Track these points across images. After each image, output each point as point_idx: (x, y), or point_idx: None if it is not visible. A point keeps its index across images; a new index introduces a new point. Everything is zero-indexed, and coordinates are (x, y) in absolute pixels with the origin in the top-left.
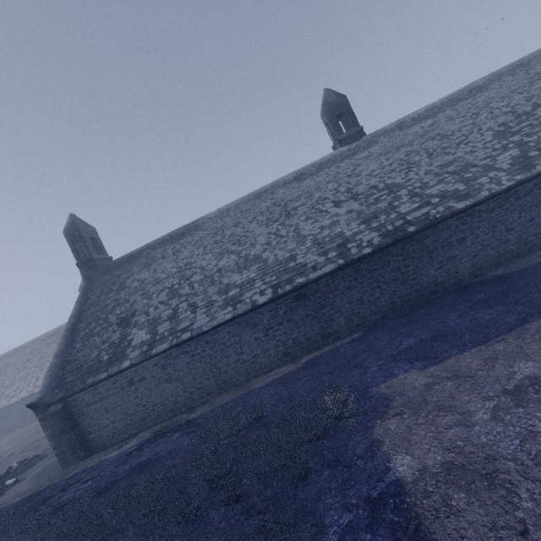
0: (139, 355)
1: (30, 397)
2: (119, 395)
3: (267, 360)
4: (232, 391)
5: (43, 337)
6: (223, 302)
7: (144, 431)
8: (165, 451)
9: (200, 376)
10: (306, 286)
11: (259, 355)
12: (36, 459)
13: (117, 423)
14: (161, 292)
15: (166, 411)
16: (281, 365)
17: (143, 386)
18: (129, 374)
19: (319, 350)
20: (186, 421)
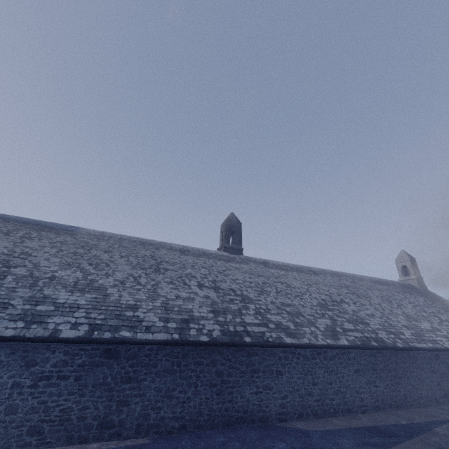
0: None
1: None
2: None
3: (1, 429)
4: None
5: None
6: (21, 312)
7: None
8: None
9: None
10: (127, 343)
11: None
12: None
13: None
14: None
15: None
16: (13, 447)
17: None
18: None
19: (83, 443)
20: None
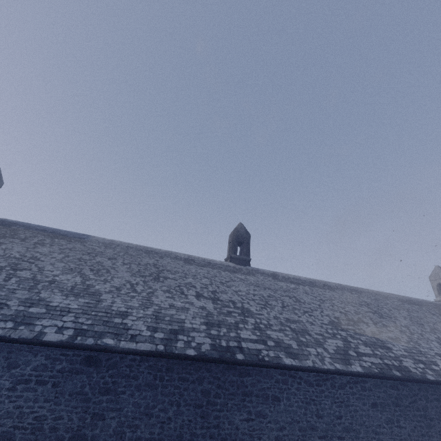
0: None
1: None
2: None
3: None
4: None
5: None
6: (14, 312)
7: None
8: None
9: None
10: (109, 351)
11: None
12: None
13: None
14: None
15: None
16: None
17: None
18: None
19: None
20: None
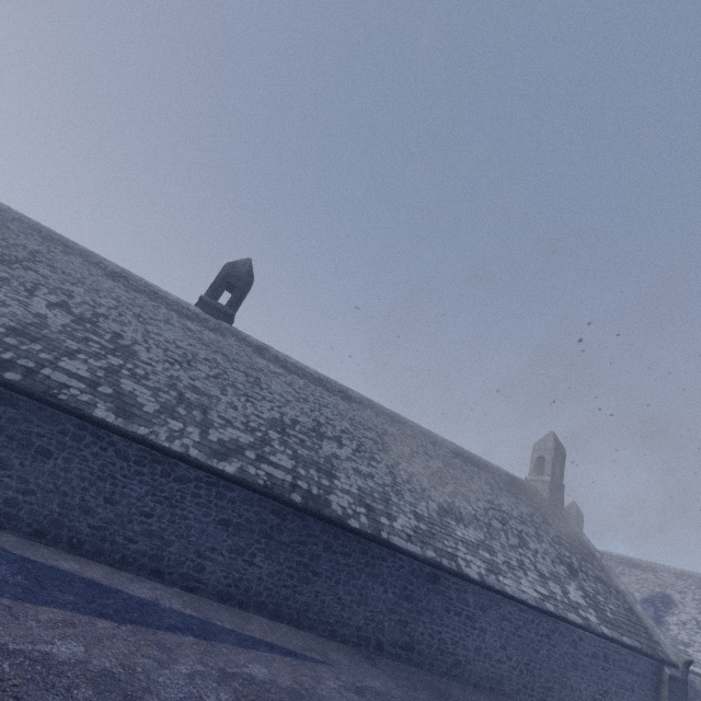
0: None
1: None
2: None
3: None
4: None
5: None
6: None
7: None
8: None
9: None
10: None
11: None
12: None
13: None
14: None
15: None
16: None
17: None
18: None
19: None
20: None
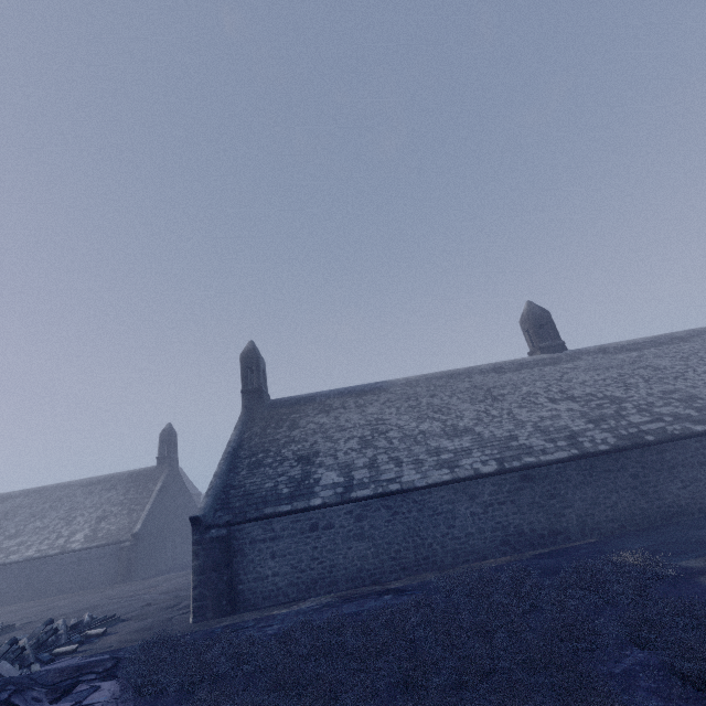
0: (333, 495)
1: (38, 560)
2: (295, 539)
3: (482, 544)
4: (437, 572)
5: (83, 482)
6: (435, 462)
7: (313, 597)
8: (386, 604)
9: (399, 542)
10: (537, 466)
11: (472, 534)
12: (116, 618)
13: (280, 578)
14: (349, 440)
15: (346, 578)
16: (497, 555)
17: (327, 536)
18: (315, 516)
19: (544, 548)
20: (386, 589)
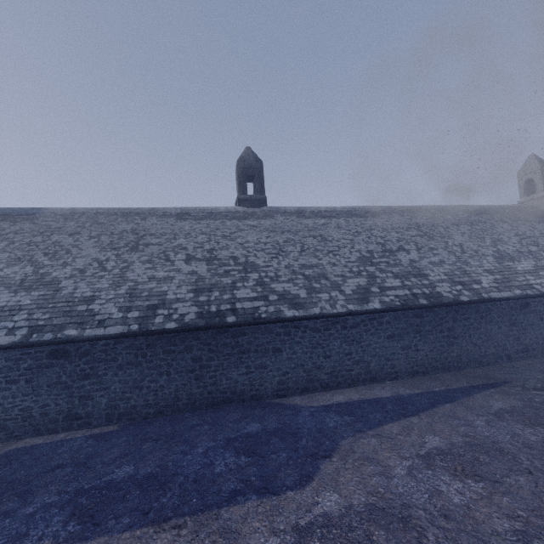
0: None
1: None
2: None
3: None
4: None
5: None
6: None
7: None
8: None
9: None
10: (73, 342)
11: None
12: None
13: None
14: None
15: None
16: None
17: None
18: None
19: (52, 434)
20: None
